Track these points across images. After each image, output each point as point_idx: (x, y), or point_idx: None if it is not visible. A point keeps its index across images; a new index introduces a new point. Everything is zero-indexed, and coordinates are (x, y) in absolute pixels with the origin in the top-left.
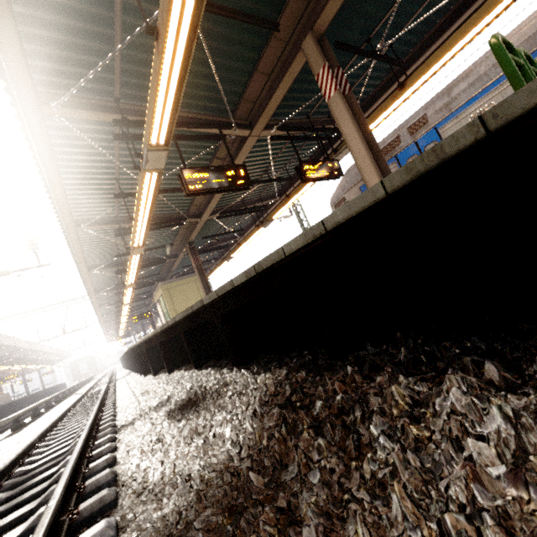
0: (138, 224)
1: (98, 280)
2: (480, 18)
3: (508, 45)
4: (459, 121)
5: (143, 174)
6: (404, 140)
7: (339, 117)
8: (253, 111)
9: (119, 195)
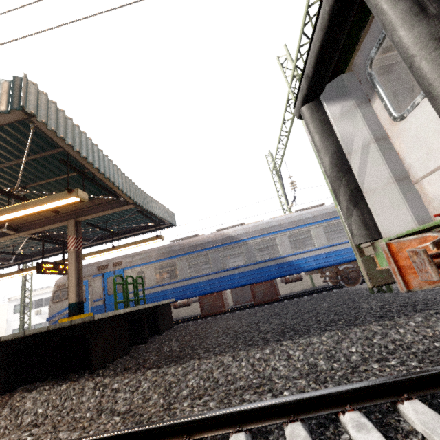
0: None
1: None
2: (144, 242)
3: (122, 277)
4: (132, 271)
5: None
6: (110, 267)
7: (70, 260)
8: (25, 224)
9: None
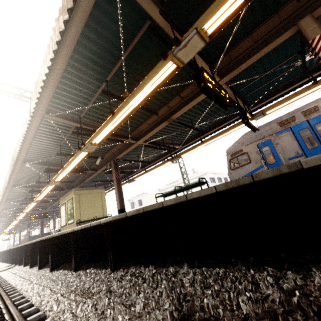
0: (115, 119)
1: (21, 175)
2: None
3: None
4: None
5: (169, 60)
6: (298, 118)
7: None
8: (226, 67)
9: (106, 92)
